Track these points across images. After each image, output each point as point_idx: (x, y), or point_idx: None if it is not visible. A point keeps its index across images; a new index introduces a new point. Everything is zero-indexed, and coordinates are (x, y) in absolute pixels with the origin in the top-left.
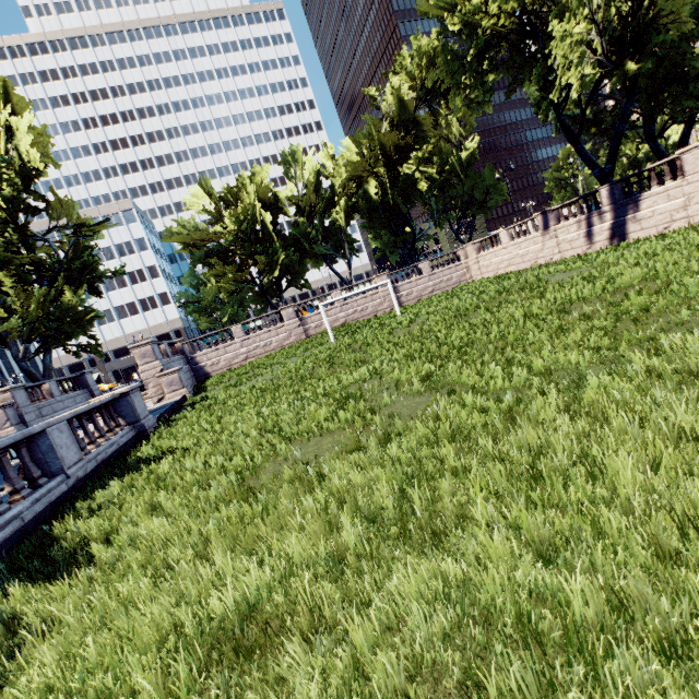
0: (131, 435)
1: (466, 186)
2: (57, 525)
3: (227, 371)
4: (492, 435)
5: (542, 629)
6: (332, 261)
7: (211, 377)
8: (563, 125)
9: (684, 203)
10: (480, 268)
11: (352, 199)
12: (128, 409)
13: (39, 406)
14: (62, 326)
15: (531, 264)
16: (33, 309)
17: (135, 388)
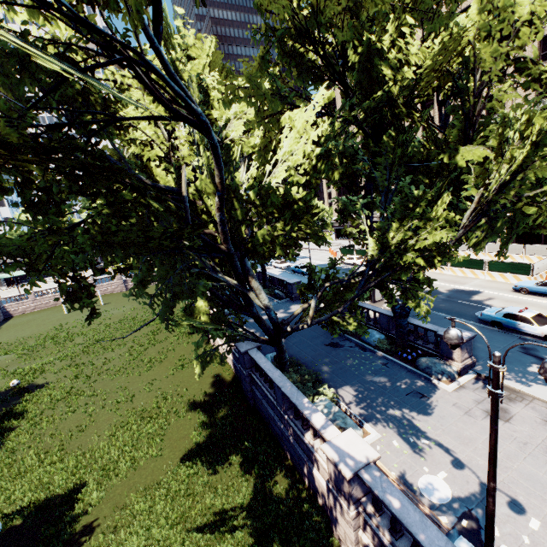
0: None
1: None
2: None
3: (21, 315)
4: None
5: None
6: None
7: (12, 317)
8: None
9: None
10: None
11: None
12: None
13: None
14: None
15: None
16: None
17: None
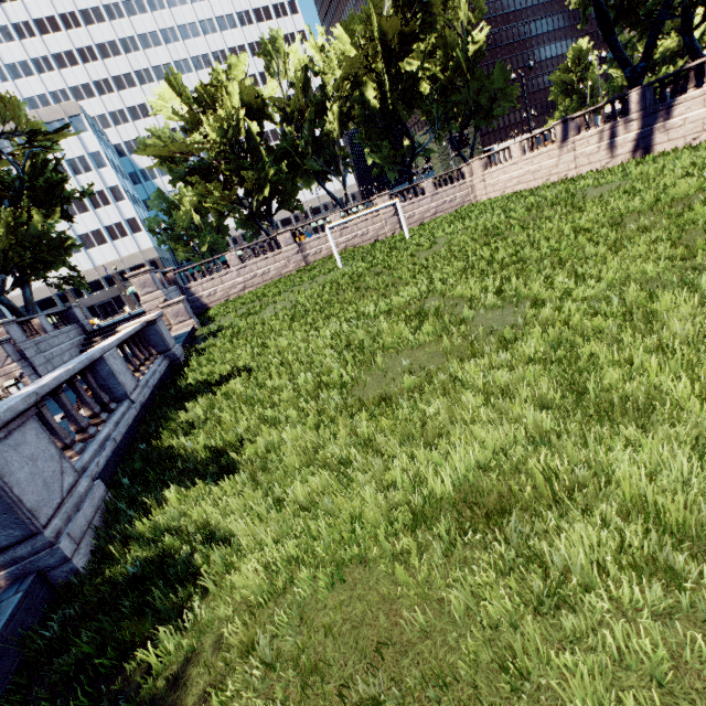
0: (166, 363)
1: (472, 89)
2: (154, 444)
3: (226, 302)
4: (639, 332)
5: None
6: (324, 180)
7: (209, 308)
8: (600, 9)
9: None
10: (485, 187)
11: (347, 103)
12: (156, 337)
13: (35, 342)
14: (40, 254)
15: (542, 182)
16: (3, 235)
17: (160, 316)
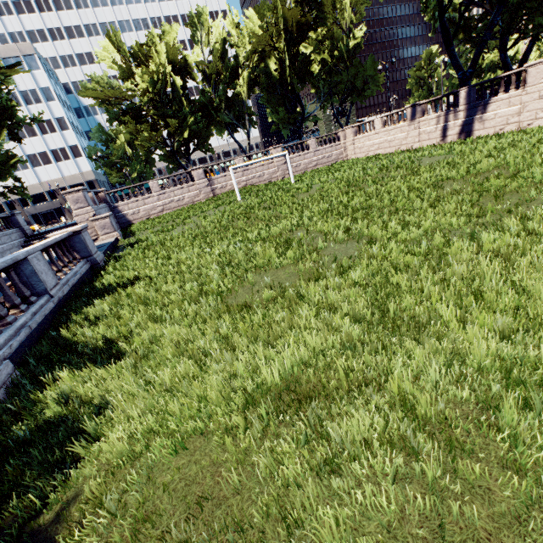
0: (87, 266)
1: (350, 73)
2: (63, 332)
3: (147, 220)
4: (432, 268)
5: (513, 378)
6: (233, 130)
7: (133, 224)
8: (443, 25)
9: (519, 110)
10: (354, 148)
11: (254, 72)
12: (81, 245)
13: None
14: None
15: (395, 149)
16: None
17: (85, 228)
